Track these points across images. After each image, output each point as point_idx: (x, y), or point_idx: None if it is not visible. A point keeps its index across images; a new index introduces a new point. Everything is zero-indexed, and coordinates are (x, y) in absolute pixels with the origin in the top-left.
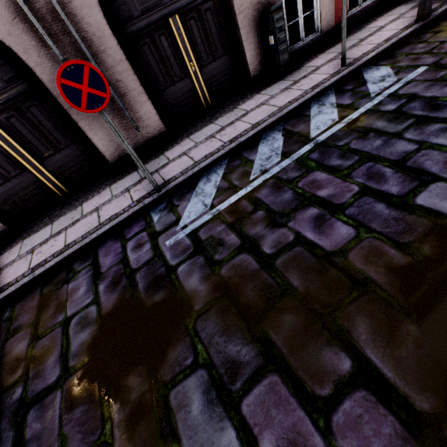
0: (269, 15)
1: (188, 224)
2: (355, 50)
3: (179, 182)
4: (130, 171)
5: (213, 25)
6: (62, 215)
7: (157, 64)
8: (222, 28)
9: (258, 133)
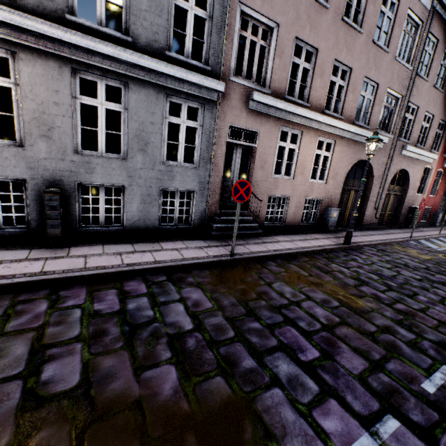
0: (413, 209)
1: (437, 248)
2: (436, 231)
3: (414, 239)
4: (372, 229)
5: (395, 202)
6: (355, 231)
7: (382, 203)
8: (396, 204)
9: (429, 238)
